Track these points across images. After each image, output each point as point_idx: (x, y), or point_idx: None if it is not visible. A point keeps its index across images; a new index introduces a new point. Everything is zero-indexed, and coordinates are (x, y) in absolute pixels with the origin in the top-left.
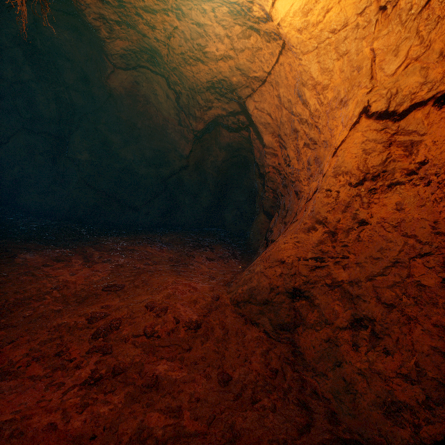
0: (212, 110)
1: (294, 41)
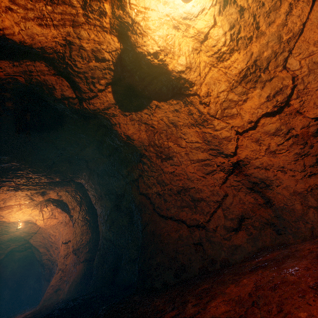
0: (10, 247)
1: (44, 227)
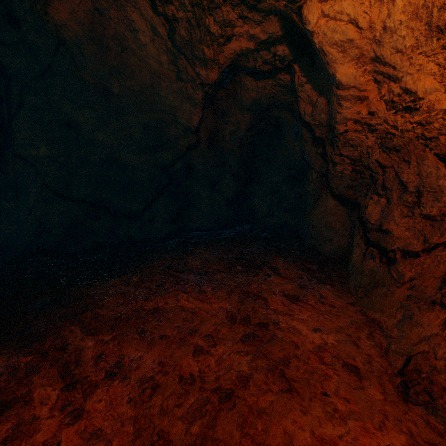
0: (232, 42)
1: None
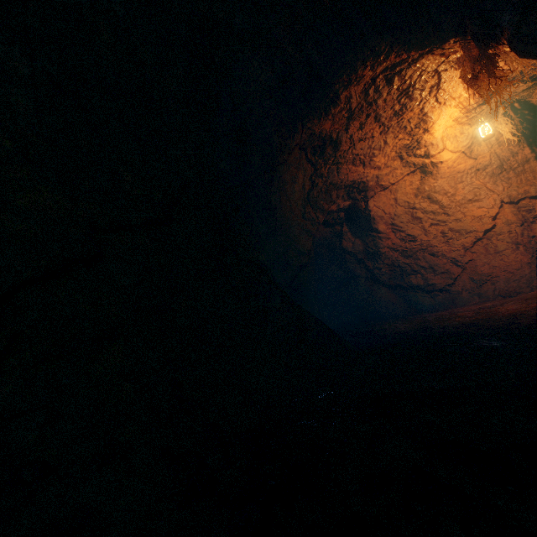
0: (333, 205)
1: (442, 171)
